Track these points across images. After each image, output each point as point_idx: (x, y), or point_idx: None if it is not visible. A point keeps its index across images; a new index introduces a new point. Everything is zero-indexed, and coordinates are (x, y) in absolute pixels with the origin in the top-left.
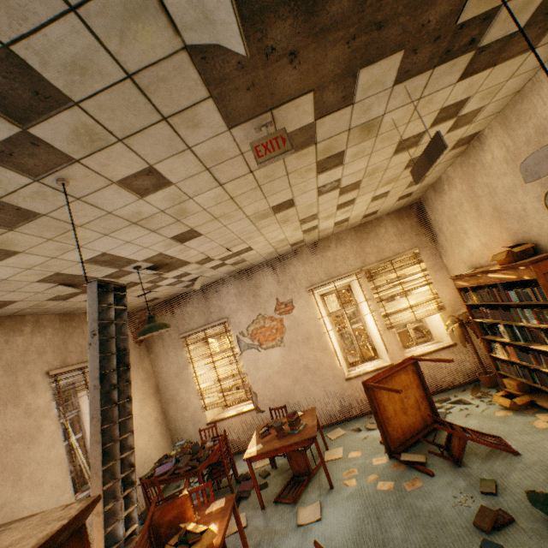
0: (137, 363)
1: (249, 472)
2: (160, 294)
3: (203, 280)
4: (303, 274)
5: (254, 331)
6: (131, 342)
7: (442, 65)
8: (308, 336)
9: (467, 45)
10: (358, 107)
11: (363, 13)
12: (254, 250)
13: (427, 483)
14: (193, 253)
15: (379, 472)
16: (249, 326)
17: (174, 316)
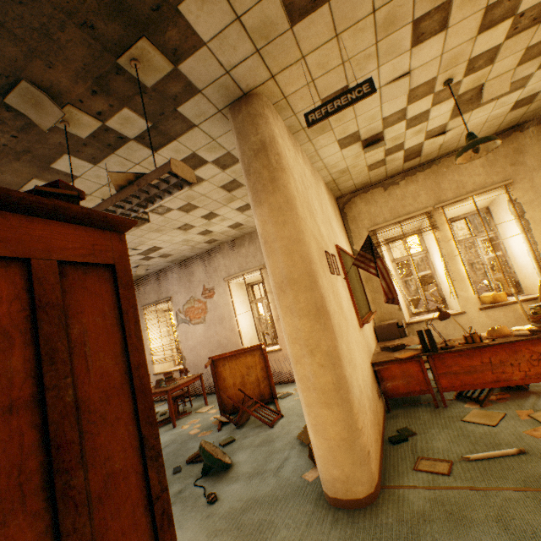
0: None
1: (160, 411)
2: None
3: (147, 267)
4: (223, 266)
5: (187, 310)
6: None
7: (118, 151)
8: (223, 317)
9: (121, 140)
10: (87, 177)
11: (6, 151)
12: (167, 248)
13: (211, 434)
14: None
15: (204, 423)
16: (184, 305)
17: (139, 292)
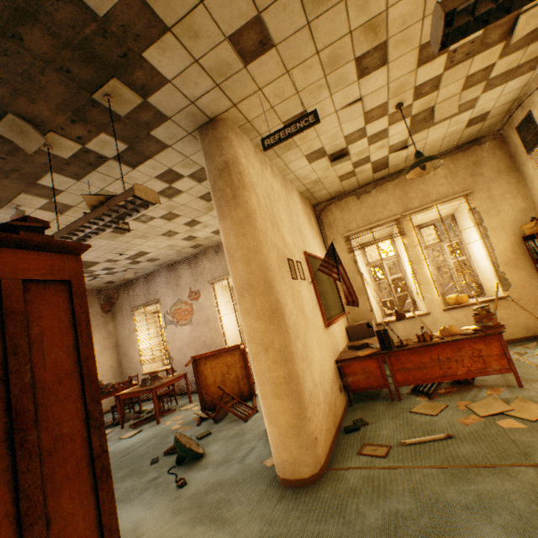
0: (101, 326)
1: (147, 409)
2: (110, 279)
3: (135, 271)
4: (209, 270)
5: (175, 311)
6: (98, 311)
7: (99, 168)
8: (208, 319)
9: (101, 159)
10: (72, 191)
11: None
12: (153, 253)
13: (190, 429)
14: (91, 257)
15: (186, 419)
16: (172, 307)
17: (129, 295)
